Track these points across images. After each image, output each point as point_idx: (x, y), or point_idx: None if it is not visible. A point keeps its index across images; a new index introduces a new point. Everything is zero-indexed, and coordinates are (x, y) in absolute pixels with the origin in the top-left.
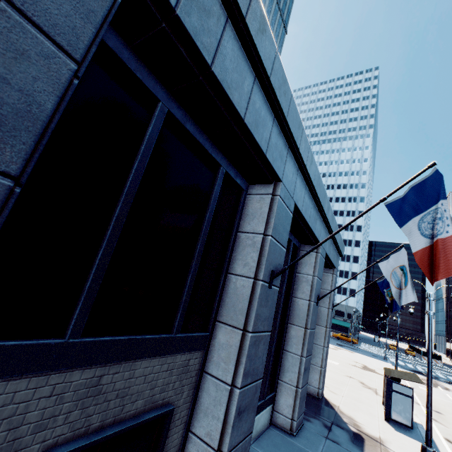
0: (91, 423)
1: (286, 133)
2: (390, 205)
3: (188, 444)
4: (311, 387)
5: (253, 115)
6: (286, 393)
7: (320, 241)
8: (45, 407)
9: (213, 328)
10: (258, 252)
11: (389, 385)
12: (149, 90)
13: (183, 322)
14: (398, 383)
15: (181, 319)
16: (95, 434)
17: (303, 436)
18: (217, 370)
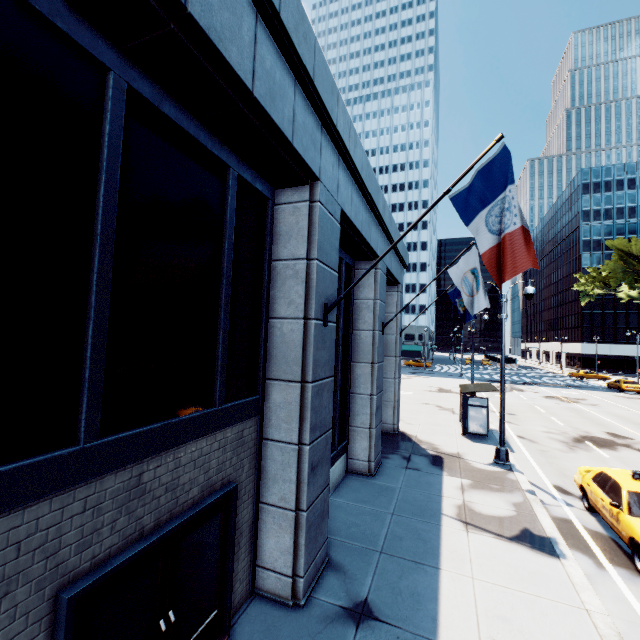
0: (144, 525)
1: (316, 103)
2: (456, 197)
3: (262, 515)
4: (386, 425)
5: (264, 82)
6: (359, 438)
7: (378, 253)
8: (82, 524)
9: (264, 389)
10: (304, 284)
11: (465, 401)
12: (86, 52)
13: (226, 390)
14: (474, 397)
15: (223, 387)
16: (153, 534)
17: (382, 473)
18: (278, 433)
